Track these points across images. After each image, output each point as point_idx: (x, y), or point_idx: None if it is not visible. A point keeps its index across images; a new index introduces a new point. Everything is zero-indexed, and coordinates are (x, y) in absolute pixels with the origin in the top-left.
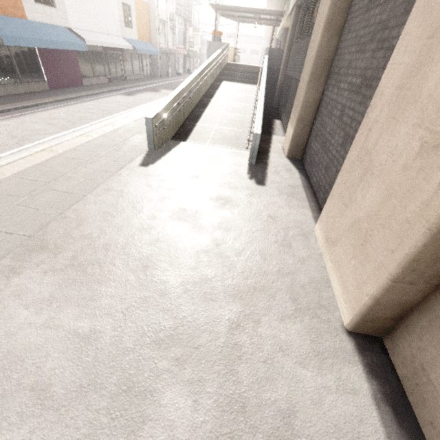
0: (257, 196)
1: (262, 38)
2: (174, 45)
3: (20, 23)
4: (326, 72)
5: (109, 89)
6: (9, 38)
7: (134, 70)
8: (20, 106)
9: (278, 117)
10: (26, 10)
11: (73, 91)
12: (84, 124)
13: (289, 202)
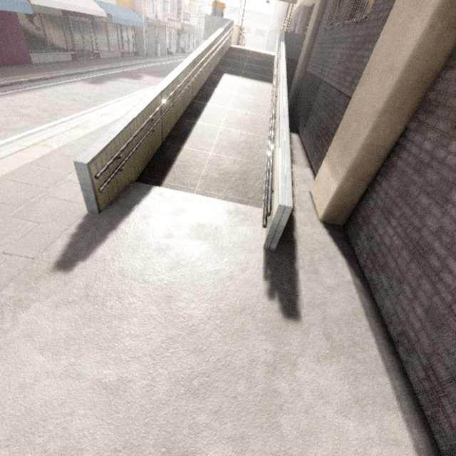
0: (289, 368)
1: (269, 16)
2: (165, 15)
3: None
4: (419, 98)
5: (69, 71)
6: None
7: (111, 45)
8: None
9: (294, 129)
10: None
11: (10, 73)
12: None
13: (353, 383)
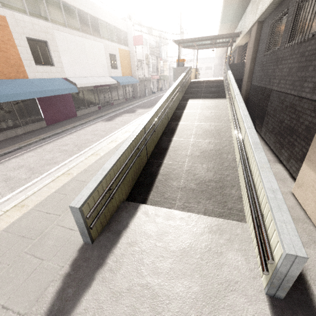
0: None
1: (213, 58)
2: (149, 74)
3: (21, 82)
4: None
5: (95, 116)
6: (2, 97)
7: (119, 96)
8: (1, 153)
9: None
10: (28, 72)
11: (64, 124)
12: (43, 172)
13: None
